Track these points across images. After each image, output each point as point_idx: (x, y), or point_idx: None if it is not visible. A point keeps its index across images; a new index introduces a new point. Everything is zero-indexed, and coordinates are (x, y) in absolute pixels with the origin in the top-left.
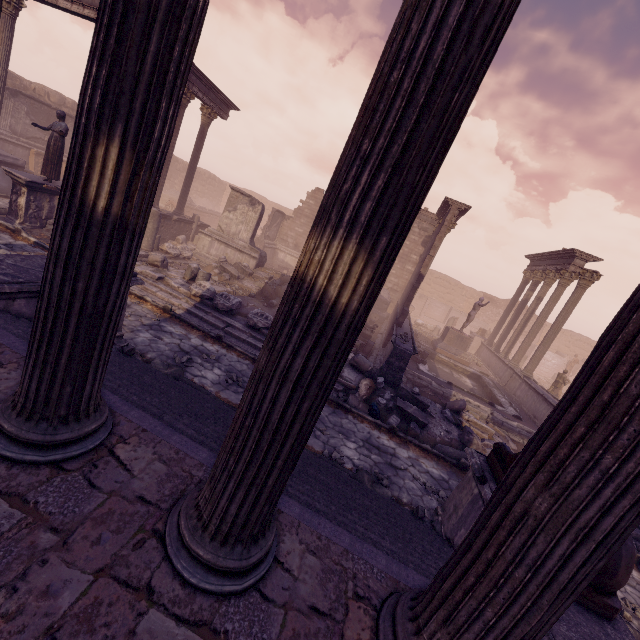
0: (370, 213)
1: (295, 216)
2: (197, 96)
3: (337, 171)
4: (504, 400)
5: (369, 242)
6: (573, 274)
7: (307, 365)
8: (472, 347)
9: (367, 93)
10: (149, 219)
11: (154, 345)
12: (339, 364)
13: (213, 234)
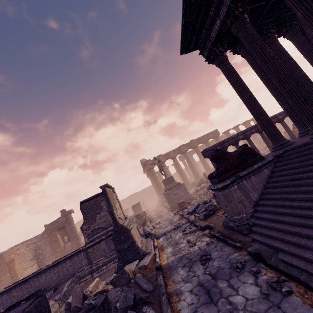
0: None
1: None
2: None
3: None
4: None
5: None
6: None
7: None
8: None
9: None
10: None
11: None
12: None
13: None
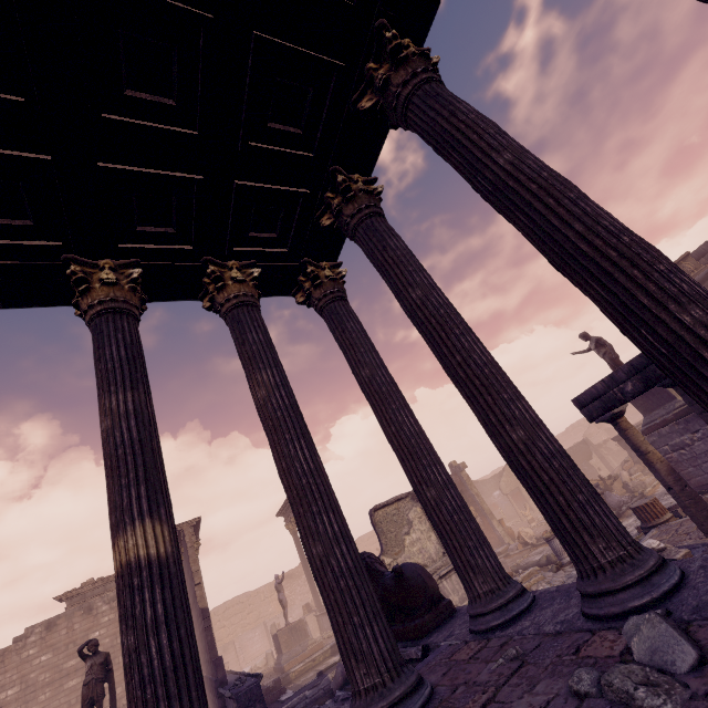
0: (147, 503)
1: None
2: None
3: (113, 503)
4: None
5: (156, 515)
6: None
7: (166, 604)
8: (313, 630)
9: (107, 465)
10: None
11: None
12: (185, 591)
13: None
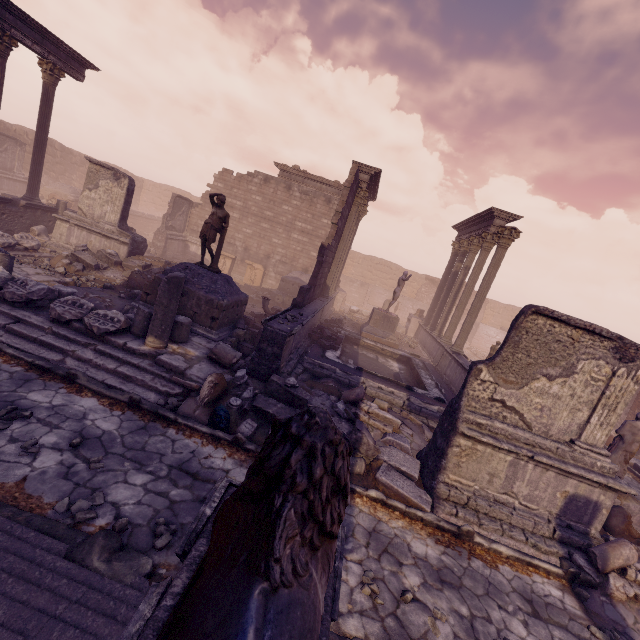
0: None
1: (204, 202)
2: (24, 44)
3: None
4: (430, 381)
5: None
6: (494, 236)
7: None
8: (410, 329)
9: None
10: None
11: None
12: None
13: (72, 219)
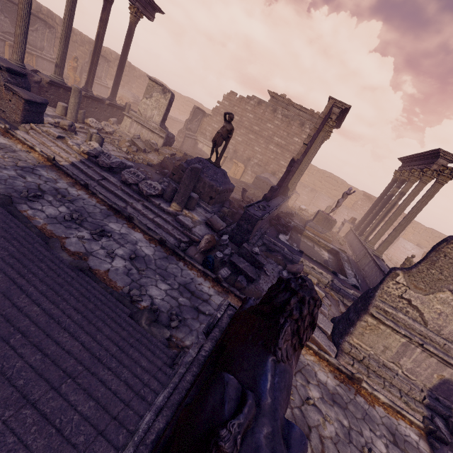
0: None
1: (213, 114)
2: None
3: None
4: (350, 272)
5: None
6: (435, 172)
7: None
8: (342, 231)
9: None
10: (71, 94)
11: (11, 180)
12: None
13: (133, 116)
